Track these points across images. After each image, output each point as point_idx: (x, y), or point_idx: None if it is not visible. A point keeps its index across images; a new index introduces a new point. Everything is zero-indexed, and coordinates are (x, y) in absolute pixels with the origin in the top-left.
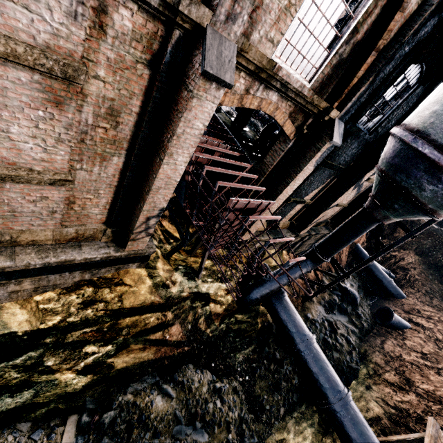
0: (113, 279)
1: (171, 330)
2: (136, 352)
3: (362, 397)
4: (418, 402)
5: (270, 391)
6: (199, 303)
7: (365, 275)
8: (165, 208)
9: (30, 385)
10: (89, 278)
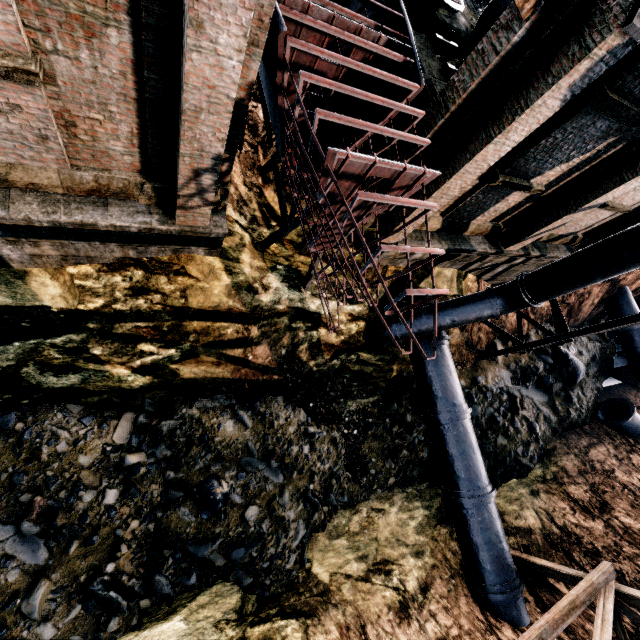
0: (171, 264)
1: (256, 350)
2: (208, 365)
3: (518, 501)
4: (604, 535)
5: (383, 456)
6: (302, 324)
7: (617, 342)
8: (222, 155)
9: (76, 370)
10: (136, 257)
